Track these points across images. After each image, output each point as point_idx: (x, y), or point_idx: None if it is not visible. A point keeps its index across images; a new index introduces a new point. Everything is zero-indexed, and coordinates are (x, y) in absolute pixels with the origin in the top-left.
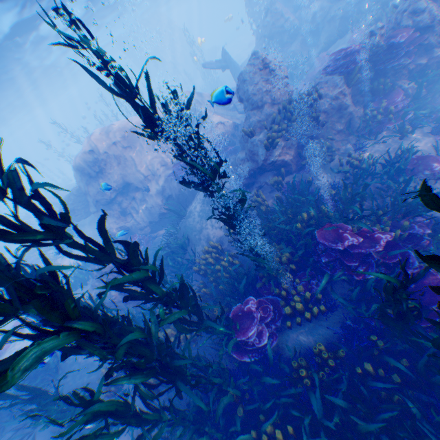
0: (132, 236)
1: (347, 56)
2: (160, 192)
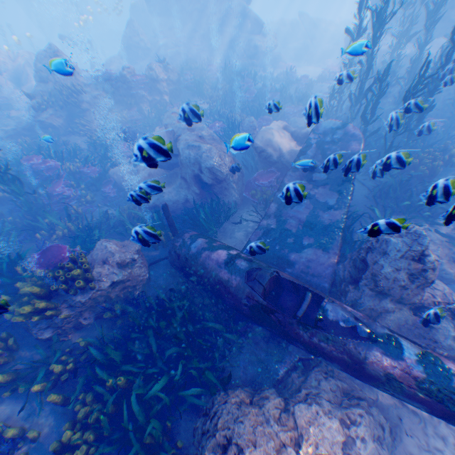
0: None
1: (106, 75)
2: None
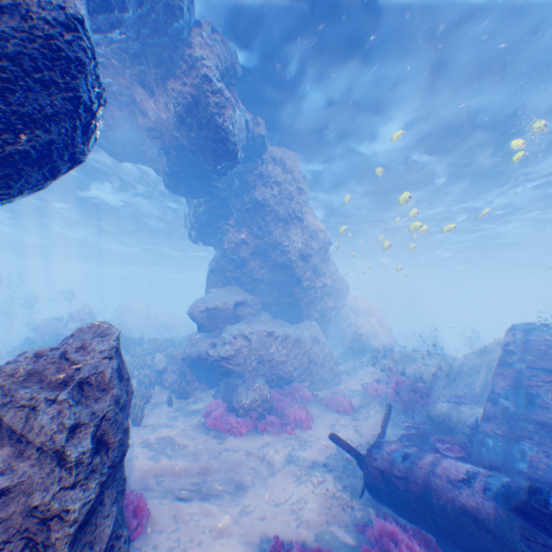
0: None
1: None
2: None
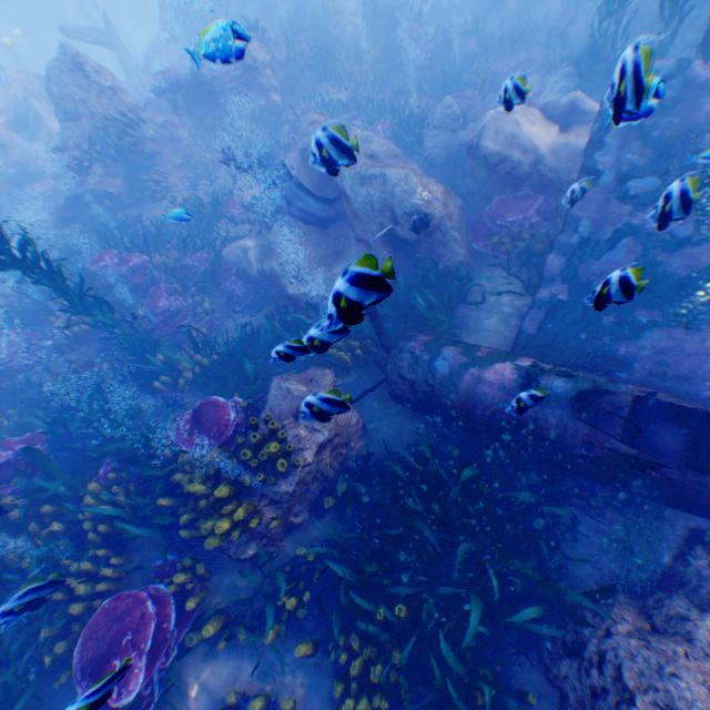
0: None
1: (169, 79)
2: None
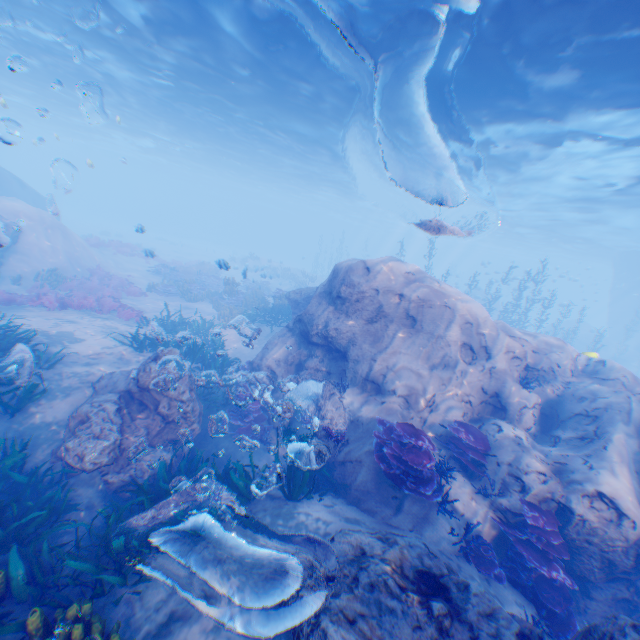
0: (250, 398)
1: None
2: (347, 413)
